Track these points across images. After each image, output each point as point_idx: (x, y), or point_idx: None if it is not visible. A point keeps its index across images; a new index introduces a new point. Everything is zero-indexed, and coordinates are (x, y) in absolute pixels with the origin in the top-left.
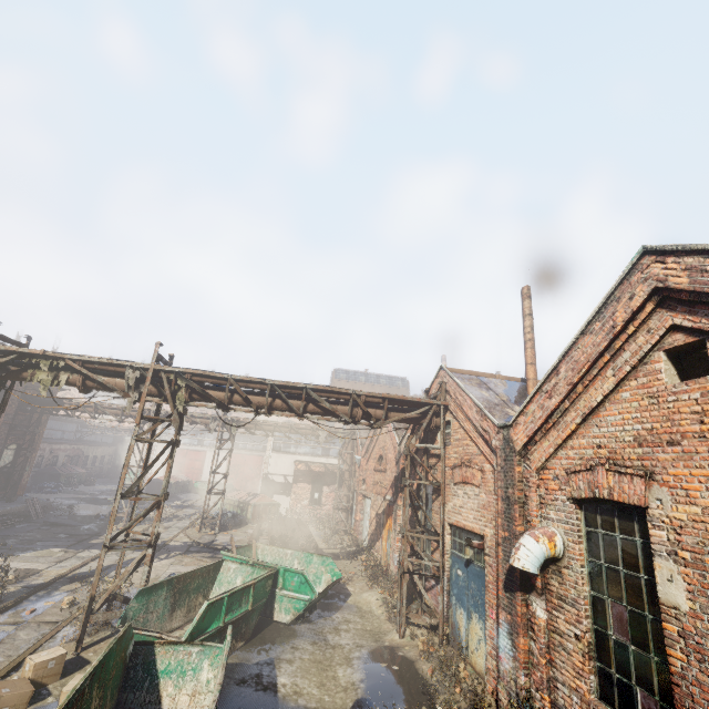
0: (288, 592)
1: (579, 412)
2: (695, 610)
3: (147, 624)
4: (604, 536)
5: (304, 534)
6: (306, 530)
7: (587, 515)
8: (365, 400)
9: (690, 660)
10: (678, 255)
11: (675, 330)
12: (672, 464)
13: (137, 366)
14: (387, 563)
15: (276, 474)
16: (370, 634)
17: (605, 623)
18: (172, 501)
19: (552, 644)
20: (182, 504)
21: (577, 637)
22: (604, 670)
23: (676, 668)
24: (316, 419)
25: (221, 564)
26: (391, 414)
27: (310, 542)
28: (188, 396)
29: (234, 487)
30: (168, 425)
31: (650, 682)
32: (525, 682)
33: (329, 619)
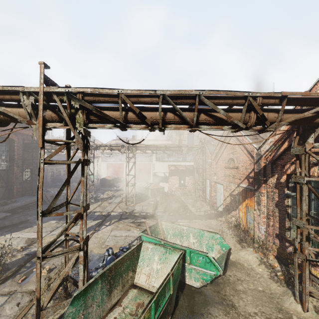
0: (195, 266)
1: None
2: None
3: (89, 315)
4: None
5: (182, 205)
6: (182, 202)
7: None
8: (259, 102)
9: None
10: None
11: None
12: None
13: (28, 90)
14: (247, 227)
15: (159, 172)
16: (266, 296)
17: None
18: (112, 187)
19: None
20: (116, 189)
21: None
22: None
23: None
24: (206, 129)
25: (140, 245)
26: (284, 116)
27: (186, 209)
28: (85, 117)
29: (139, 179)
30: (78, 148)
31: None
32: None
33: (225, 278)
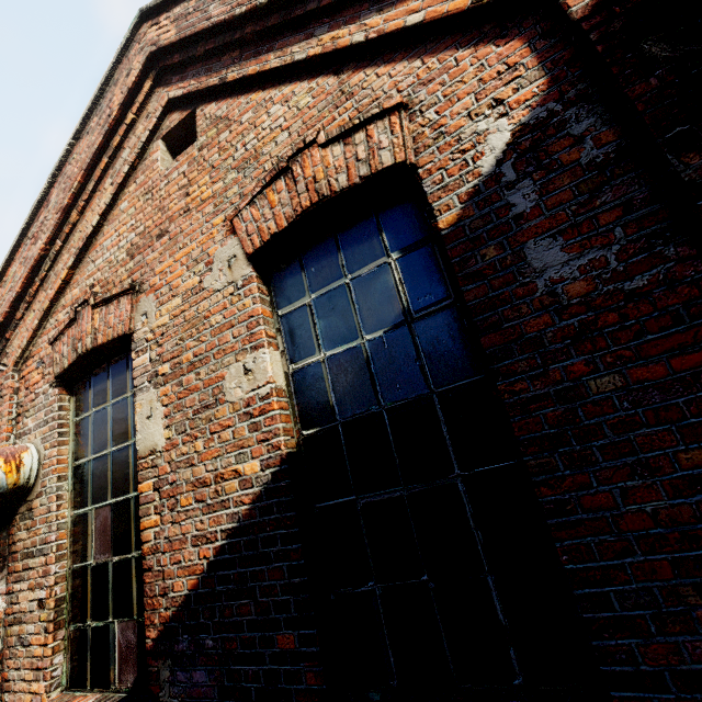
0: None
1: (73, 250)
2: (171, 438)
3: None
4: (95, 416)
5: None
6: None
7: (79, 399)
8: None
9: (164, 517)
10: (170, 9)
11: (173, 111)
12: (160, 260)
13: None
14: None
15: None
16: None
17: (86, 549)
18: None
19: (8, 649)
20: None
21: (42, 603)
22: (78, 632)
23: (149, 543)
24: None
25: None
26: None
27: None
28: None
29: None
30: None
31: (130, 598)
32: None
33: None
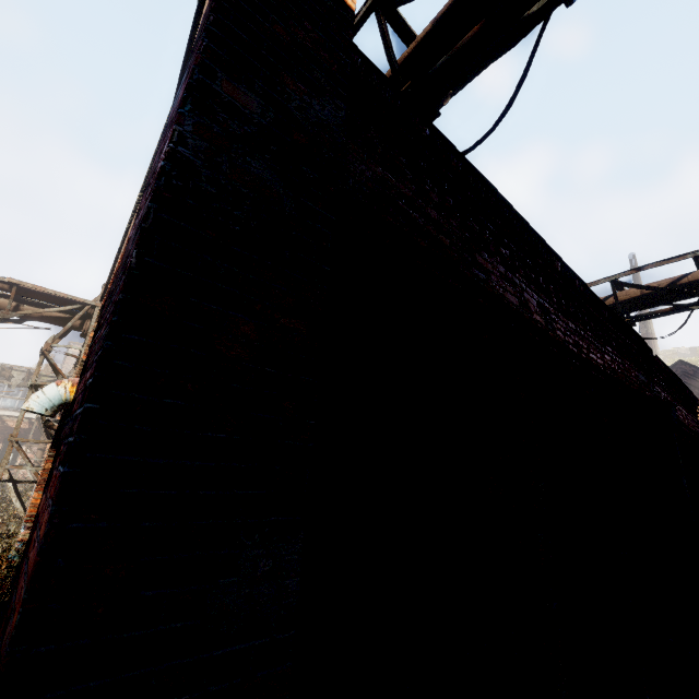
0: None
1: None
2: None
3: None
4: None
5: None
6: None
7: None
8: None
9: None
10: None
11: None
12: None
13: None
14: None
15: None
16: None
17: None
18: None
19: None
20: None
21: None
22: None
23: None
24: None
25: None
26: (26, 308)
27: None
28: None
29: None
30: None
31: None
32: (24, 535)
33: None
